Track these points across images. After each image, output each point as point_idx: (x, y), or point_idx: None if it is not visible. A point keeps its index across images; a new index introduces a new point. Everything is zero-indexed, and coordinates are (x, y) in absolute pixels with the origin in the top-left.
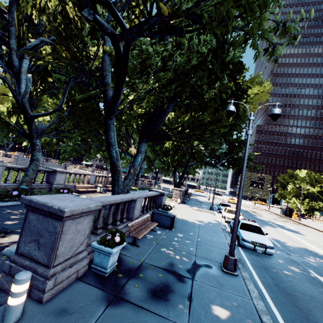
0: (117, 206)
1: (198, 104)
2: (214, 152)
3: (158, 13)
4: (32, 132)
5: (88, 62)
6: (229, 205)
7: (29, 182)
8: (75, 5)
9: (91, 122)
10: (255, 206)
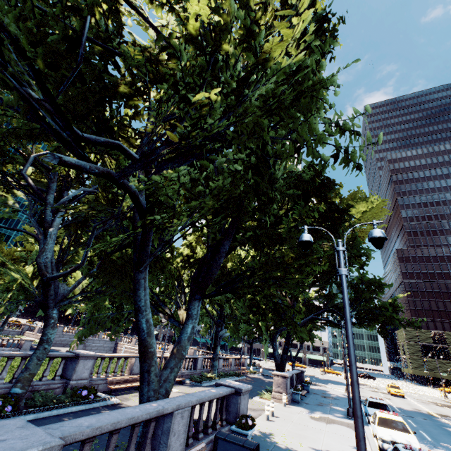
0: (145, 427)
1: (266, 236)
2: (331, 300)
3: (165, 144)
4: (48, 300)
5: (118, 206)
6: (384, 404)
7: (27, 381)
8: (105, 153)
9: (125, 278)
10: (447, 399)
